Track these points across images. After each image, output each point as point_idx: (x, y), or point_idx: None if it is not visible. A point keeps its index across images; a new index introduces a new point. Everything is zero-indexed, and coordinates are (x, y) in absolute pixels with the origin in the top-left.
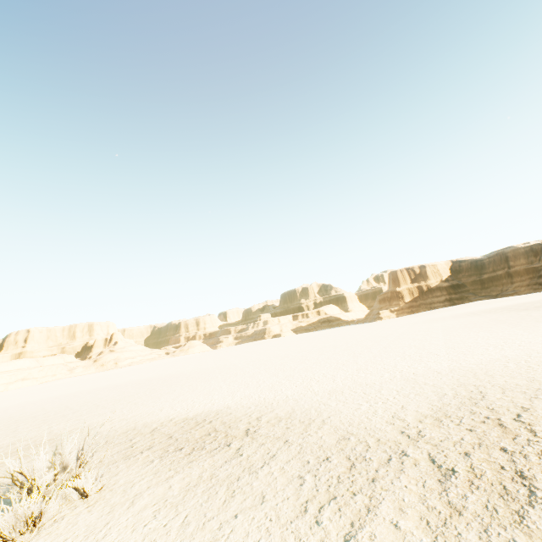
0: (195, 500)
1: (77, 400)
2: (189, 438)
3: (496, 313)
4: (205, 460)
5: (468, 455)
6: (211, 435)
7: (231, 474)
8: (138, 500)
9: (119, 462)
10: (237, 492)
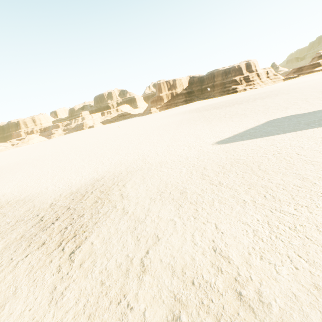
0: None
1: None
2: None
3: (189, 113)
4: None
5: (56, 212)
6: None
7: None
8: None
9: None
10: None
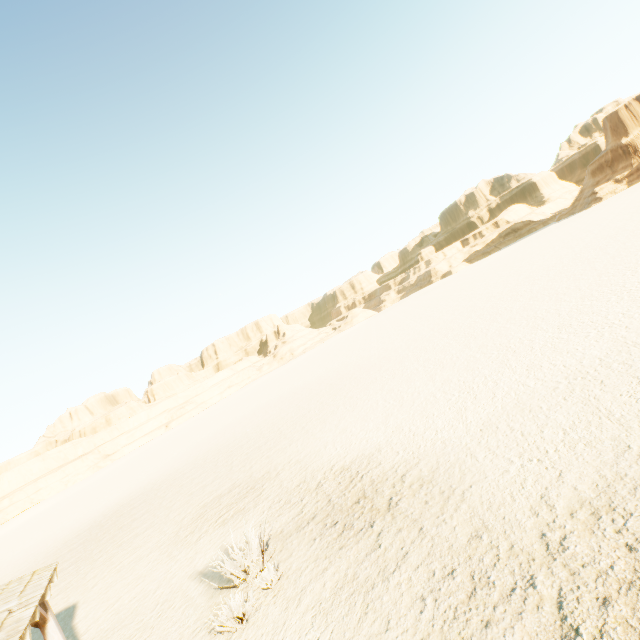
0: (339, 611)
1: (267, 419)
2: (342, 505)
3: None
4: (351, 548)
5: (606, 604)
6: (359, 504)
7: (368, 578)
8: (303, 597)
9: (293, 536)
10: (370, 608)
